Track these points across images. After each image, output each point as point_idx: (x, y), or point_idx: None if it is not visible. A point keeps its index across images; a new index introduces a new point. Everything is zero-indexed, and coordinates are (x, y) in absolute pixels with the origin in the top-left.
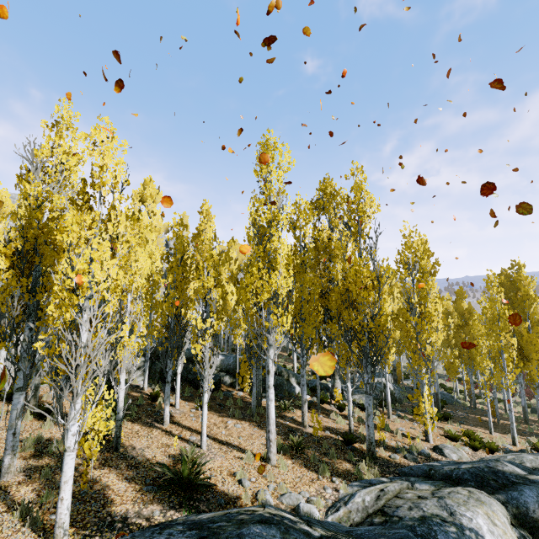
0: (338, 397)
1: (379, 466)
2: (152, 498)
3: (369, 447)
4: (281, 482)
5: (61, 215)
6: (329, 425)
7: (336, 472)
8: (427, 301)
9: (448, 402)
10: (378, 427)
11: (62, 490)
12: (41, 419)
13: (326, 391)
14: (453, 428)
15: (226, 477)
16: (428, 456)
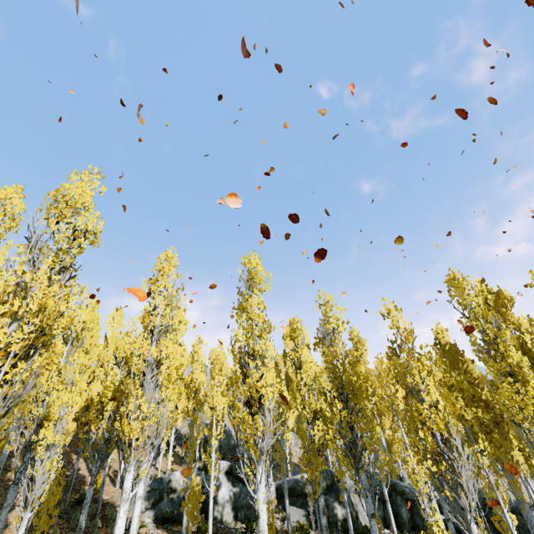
0: None
1: None
2: None
3: None
4: None
5: (356, 364)
6: None
7: None
8: None
9: None
10: None
11: None
12: None
13: None
14: None
15: None
16: None
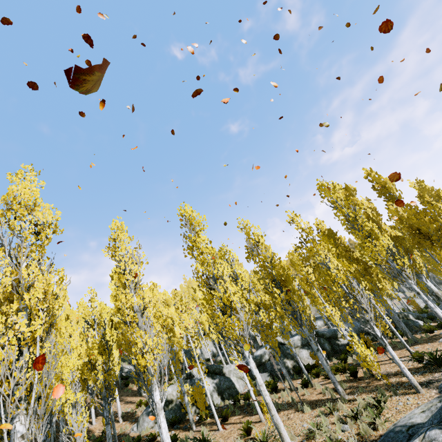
0: None
1: None
2: (429, 373)
3: None
4: None
5: (280, 261)
6: None
7: None
8: None
9: None
10: None
11: (400, 364)
12: (307, 389)
13: None
14: None
15: None
16: None
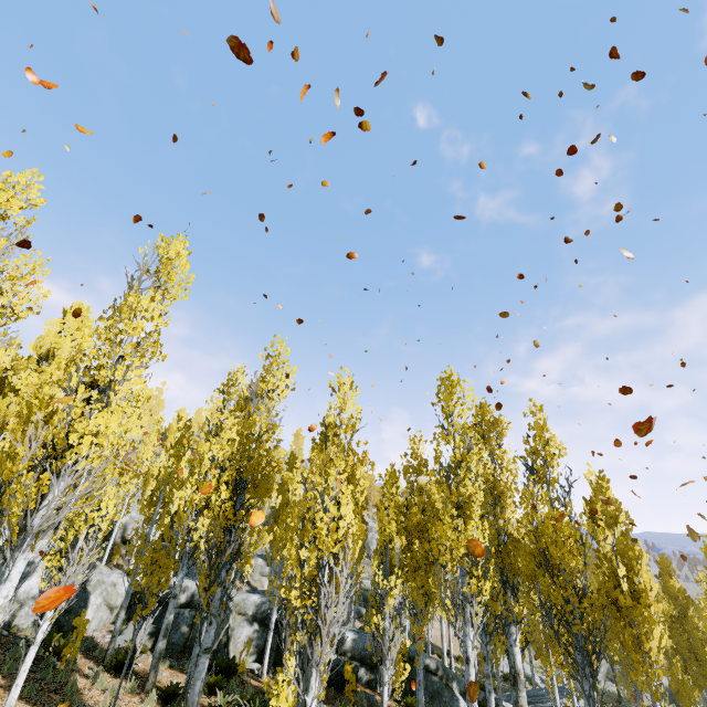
0: None
1: None
2: None
3: None
4: None
5: (277, 446)
6: None
7: None
8: (637, 573)
9: None
10: None
11: None
12: (166, 706)
13: None
14: None
15: None
16: None
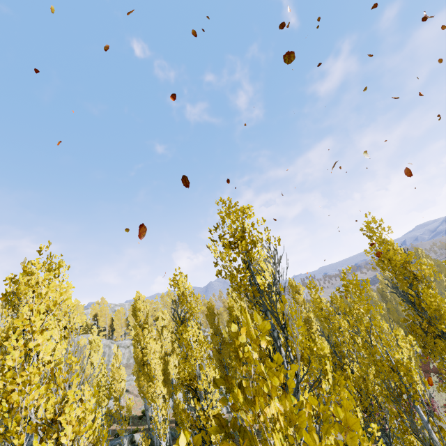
0: None
1: None
2: None
3: None
4: None
5: None
6: None
7: None
8: None
9: None
10: None
11: None
12: None
13: None
14: None
15: None
16: None
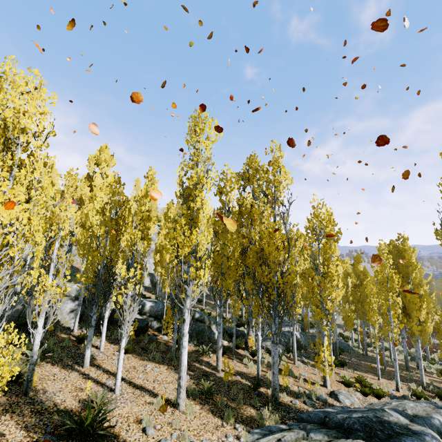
0: (252, 343)
1: (280, 412)
2: None
3: (273, 393)
4: (186, 429)
5: None
6: (241, 370)
7: (240, 418)
8: (330, 262)
9: (345, 350)
10: (283, 374)
11: None
12: None
13: (242, 337)
14: (348, 374)
15: (132, 424)
16: (325, 402)
